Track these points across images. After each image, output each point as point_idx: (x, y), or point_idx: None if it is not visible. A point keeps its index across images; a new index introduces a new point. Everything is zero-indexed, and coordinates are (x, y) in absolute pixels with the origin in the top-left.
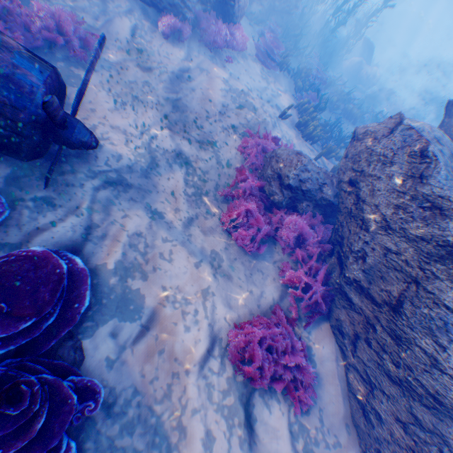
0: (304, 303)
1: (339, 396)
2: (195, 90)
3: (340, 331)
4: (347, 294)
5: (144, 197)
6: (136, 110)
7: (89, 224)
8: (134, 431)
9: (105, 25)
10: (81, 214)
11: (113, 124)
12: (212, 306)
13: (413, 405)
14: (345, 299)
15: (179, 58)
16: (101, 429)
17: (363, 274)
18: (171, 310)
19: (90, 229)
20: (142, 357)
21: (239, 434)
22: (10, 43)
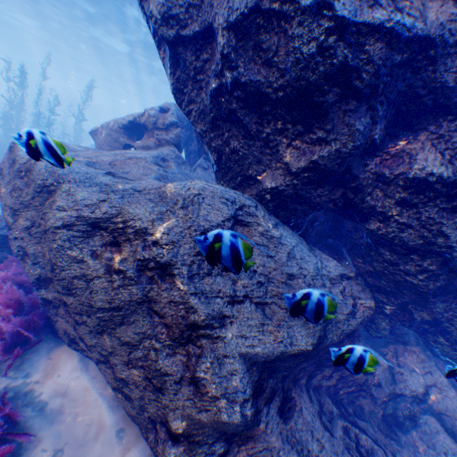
0: None
1: (102, 409)
2: None
3: (74, 340)
4: (47, 298)
5: None
6: None
7: None
8: None
9: None
10: None
11: None
12: None
13: (120, 335)
14: (50, 304)
15: None
16: None
17: (37, 266)
18: None
19: None
20: None
21: None
22: None
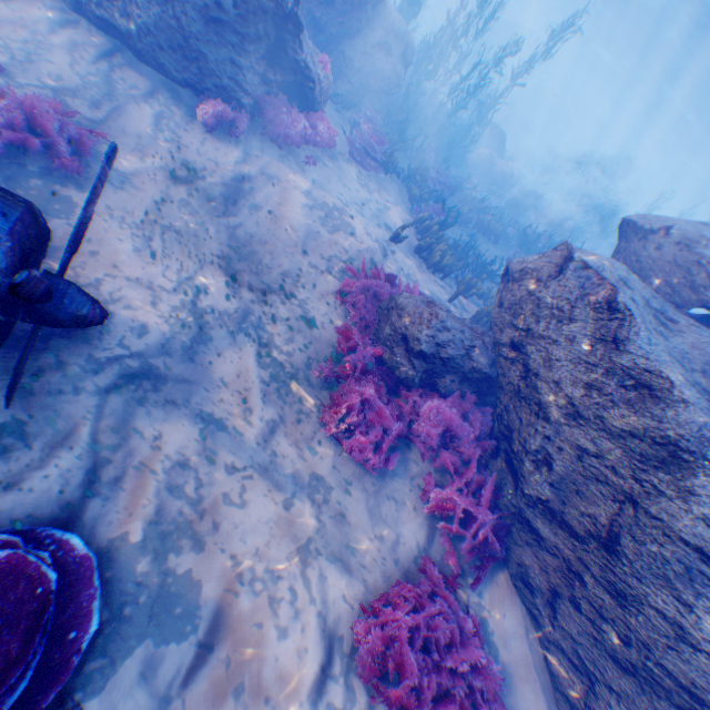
0: (467, 544)
1: (540, 701)
2: (263, 209)
3: (527, 584)
4: (530, 521)
5: (189, 394)
6: (170, 246)
7: (93, 462)
8: None
9: (112, 115)
10: (76, 444)
11: (131, 273)
12: (321, 577)
13: (659, 708)
14: (528, 529)
15: (234, 162)
16: None
17: (551, 489)
18: (250, 599)
19: (96, 471)
20: None
21: None
22: None
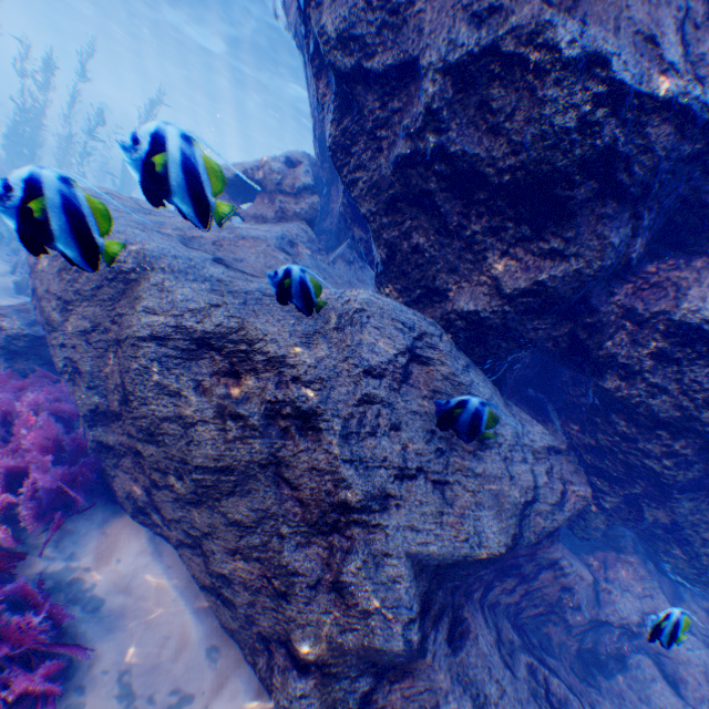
0: (31, 512)
1: (185, 615)
2: None
3: (142, 508)
4: (105, 441)
5: None
6: None
7: None
8: None
9: None
10: None
11: None
12: None
13: (227, 510)
14: (108, 451)
15: None
16: None
17: (94, 392)
18: None
19: None
20: None
21: None
22: None
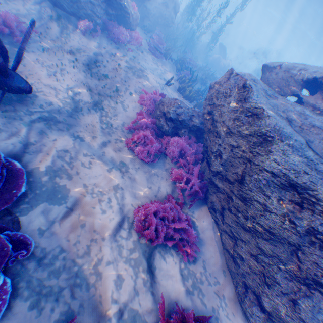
0: (188, 192)
1: (217, 253)
2: (106, 66)
3: (214, 209)
4: (214, 182)
5: (69, 128)
6: (64, 76)
7: (26, 143)
8: (60, 275)
9: (41, 26)
10: (20, 136)
11: (46, 83)
12: (122, 196)
13: (259, 242)
14: (213, 186)
15: (94, 47)
16: (33, 274)
17: (221, 166)
18: (91, 199)
19: (27, 146)
20: (68, 228)
21: (143, 277)
22: None
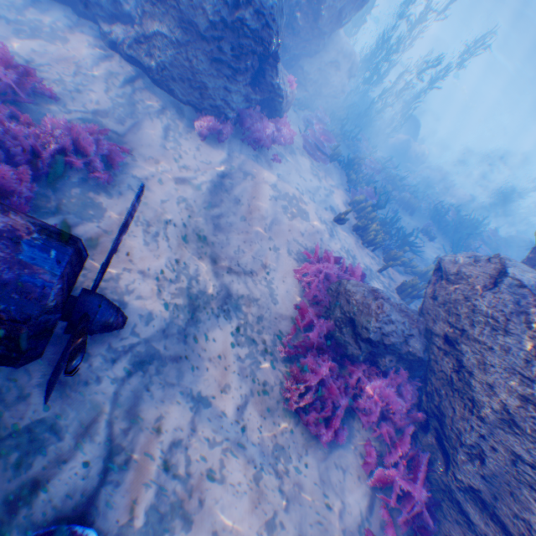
0: (403, 515)
1: None
2: (240, 201)
3: None
4: (460, 503)
5: (182, 374)
6: (171, 239)
7: (108, 449)
8: None
9: (133, 129)
10: (96, 432)
11: (142, 266)
12: None
13: None
14: (457, 509)
15: (220, 162)
16: None
17: (483, 481)
18: None
19: (110, 458)
20: None
21: None
22: (16, 228)
